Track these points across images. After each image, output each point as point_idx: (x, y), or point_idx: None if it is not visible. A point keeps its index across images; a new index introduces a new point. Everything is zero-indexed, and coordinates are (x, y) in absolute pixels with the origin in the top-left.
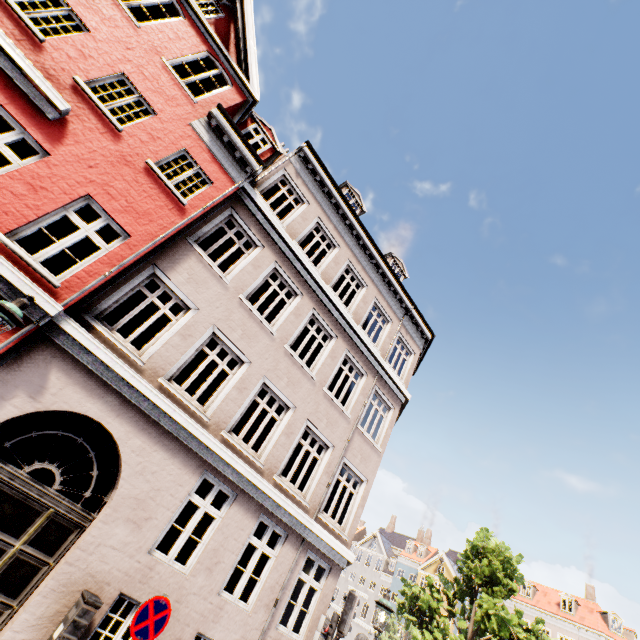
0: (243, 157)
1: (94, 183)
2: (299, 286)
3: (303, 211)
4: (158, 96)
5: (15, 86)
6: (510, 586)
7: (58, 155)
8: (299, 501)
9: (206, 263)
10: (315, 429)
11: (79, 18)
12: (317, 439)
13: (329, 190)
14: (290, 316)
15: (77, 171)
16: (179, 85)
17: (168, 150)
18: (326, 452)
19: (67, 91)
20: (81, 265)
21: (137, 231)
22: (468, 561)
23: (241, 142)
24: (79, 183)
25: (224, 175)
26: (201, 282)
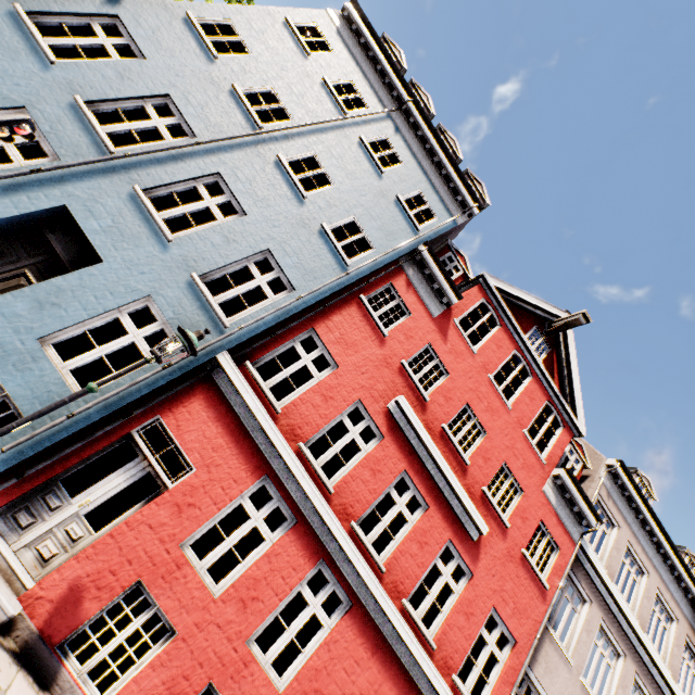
0: (581, 512)
1: (495, 592)
2: (621, 644)
3: (616, 539)
4: (523, 472)
5: (456, 516)
6: None
7: (477, 573)
8: None
9: (555, 642)
10: None
11: (480, 424)
12: None
13: (637, 505)
14: (618, 690)
15: (486, 584)
16: (533, 450)
17: (531, 528)
18: None
19: (478, 503)
20: (489, 686)
21: (520, 633)
22: None
23: (579, 496)
24: (488, 596)
25: (566, 535)
26: (553, 668)
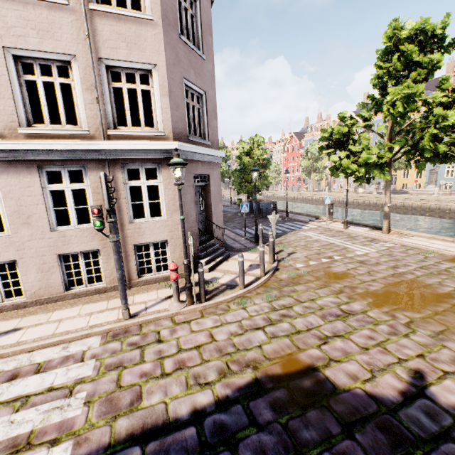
0: None
1: None
2: None
3: None
4: None
5: None
6: (433, 61)
7: None
8: (74, 135)
9: None
10: (30, 53)
11: None
12: (48, 63)
13: None
14: None
15: None
16: None
17: None
18: (72, 70)
19: None
20: None
21: None
22: (379, 72)
23: None
24: None
25: None
26: None
